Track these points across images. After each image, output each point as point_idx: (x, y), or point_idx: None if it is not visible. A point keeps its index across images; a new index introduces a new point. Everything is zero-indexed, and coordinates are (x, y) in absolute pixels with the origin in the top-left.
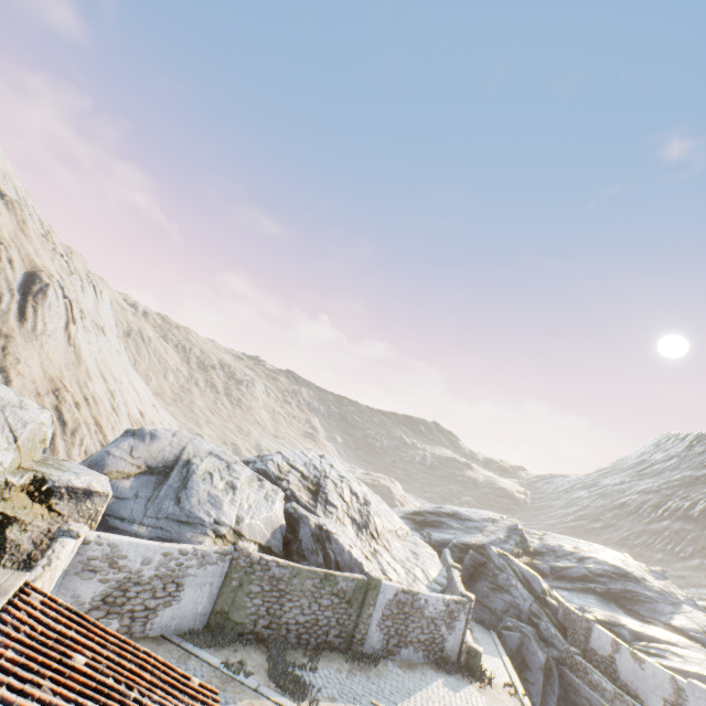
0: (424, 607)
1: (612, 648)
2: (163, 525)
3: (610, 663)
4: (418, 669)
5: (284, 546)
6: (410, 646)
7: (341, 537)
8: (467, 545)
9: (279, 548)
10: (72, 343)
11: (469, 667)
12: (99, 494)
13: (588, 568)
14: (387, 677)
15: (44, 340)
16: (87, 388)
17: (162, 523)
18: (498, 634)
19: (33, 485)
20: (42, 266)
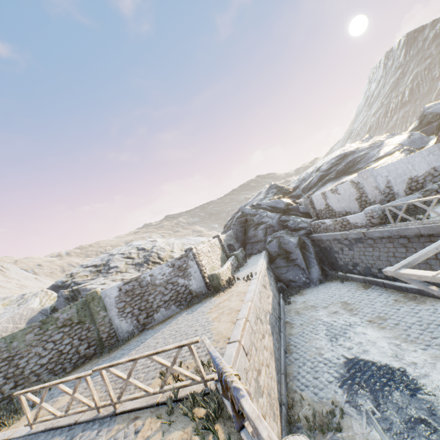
0: (153, 280)
1: (324, 199)
2: None
3: (328, 209)
4: (171, 318)
5: None
6: (161, 309)
7: (94, 284)
8: (237, 219)
9: None
10: None
11: (215, 288)
12: None
13: (322, 171)
14: (131, 344)
15: None
16: None
17: None
18: (267, 250)
19: None
20: None
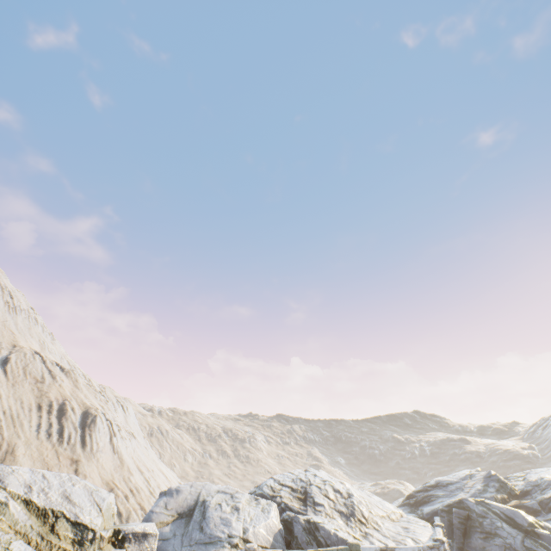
0: None
1: None
2: (195, 549)
3: None
4: None
5: (287, 548)
6: None
7: (327, 525)
8: (449, 505)
9: (283, 550)
10: (116, 451)
11: None
12: (151, 535)
13: None
14: None
15: (99, 455)
16: (131, 482)
17: (194, 547)
18: None
19: (114, 537)
20: (90, 404)
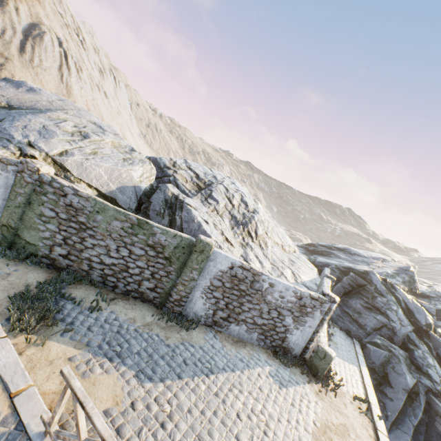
0: (267, 291)
1: None
2: None
3: None
4: (245, 349)
5: (139, 208)
6: (243, 325)
7: (198, 212)
8: (349, 269)
9: (130, 206)
10: (64, 81)
11: (312, 366)
12: None
13: None
14: (194, 345)
15: (39, 71)
16: None
17: None
18: (361, 346)
19: None
20: (49, 26)
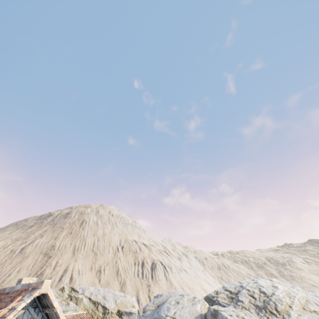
0: None
1: None
2: None
3: None
4: None
5: None
6: None
7: (225, 312)
8: None
9: None
10: (167, 279)
11: None
12: (134, 313)
13: None
14: None
15: (159, 282)
16: None
17: None
18: None
19: (118, 312)
20: (156, 258)
